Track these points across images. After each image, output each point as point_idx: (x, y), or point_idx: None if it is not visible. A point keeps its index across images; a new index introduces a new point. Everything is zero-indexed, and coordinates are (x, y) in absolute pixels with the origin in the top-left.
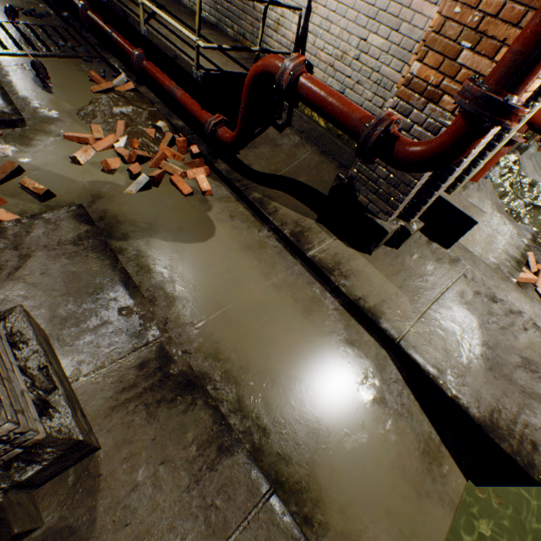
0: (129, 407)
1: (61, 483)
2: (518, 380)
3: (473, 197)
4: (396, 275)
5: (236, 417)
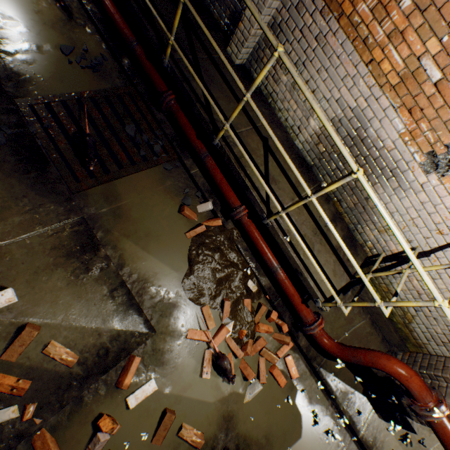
0: None
1: None
2: None
3: None
4: None
5: None
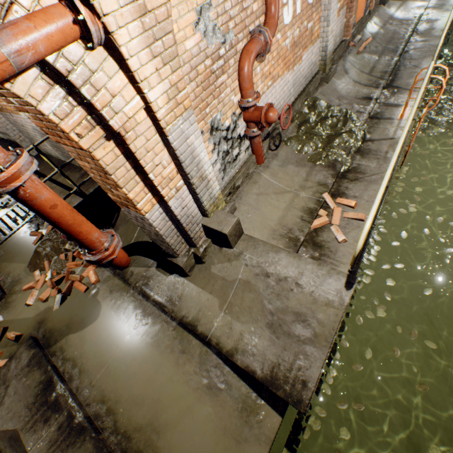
0: None
1: None
2: (295, 332)
3: (263, 177)
4: (207, 284)
5: (113, 435)
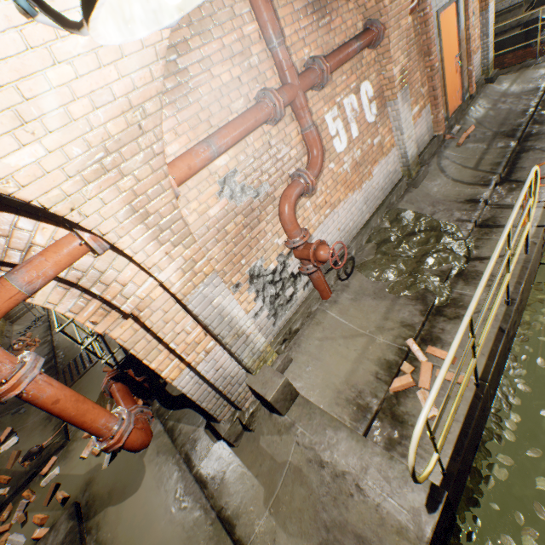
0: None
1: None
2: None
3: (329, 316)
4: (254, 462)
5: None
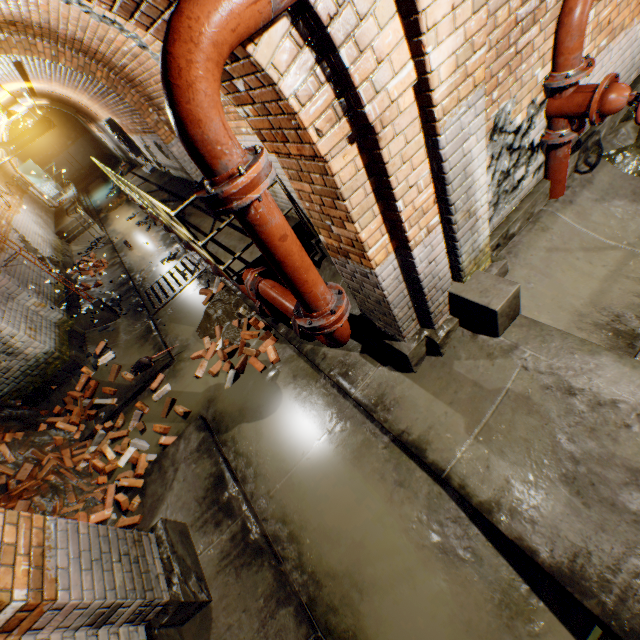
0: (227, 570)
1: (193, 622)
2: (628, 505)
3: (560, 221)
4: (445, 389)
5: (297, 572)
